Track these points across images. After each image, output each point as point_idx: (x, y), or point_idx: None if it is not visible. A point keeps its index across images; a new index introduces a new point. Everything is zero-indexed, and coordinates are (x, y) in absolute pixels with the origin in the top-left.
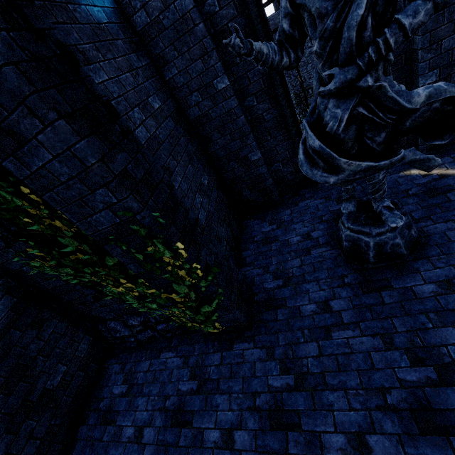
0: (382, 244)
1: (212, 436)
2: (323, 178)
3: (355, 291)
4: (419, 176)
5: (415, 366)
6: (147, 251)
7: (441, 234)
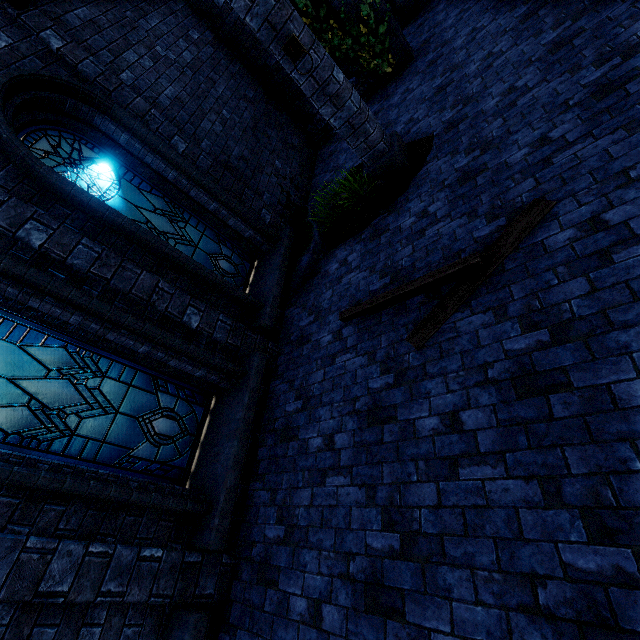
0: None
1: (396, 99)
2: None
3: None
4: None
5: None
6: None
7: None
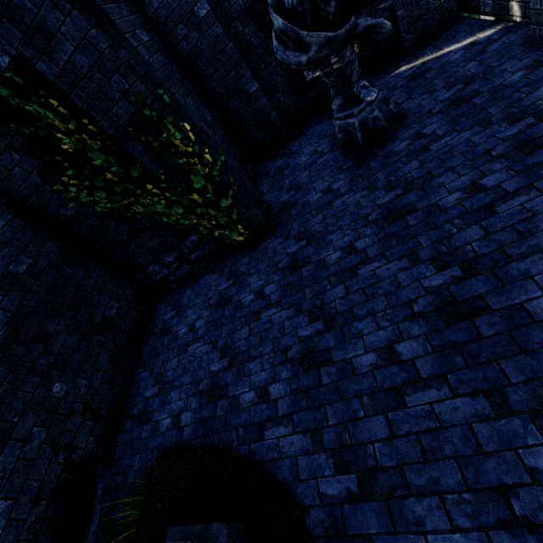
0: (365, 122)
1: (248, 299)
2: (295, 58)
3: (350, 171)
4: (406, 70)
5: (389, 193)
6: (162, 137)
7: (417, 105)
